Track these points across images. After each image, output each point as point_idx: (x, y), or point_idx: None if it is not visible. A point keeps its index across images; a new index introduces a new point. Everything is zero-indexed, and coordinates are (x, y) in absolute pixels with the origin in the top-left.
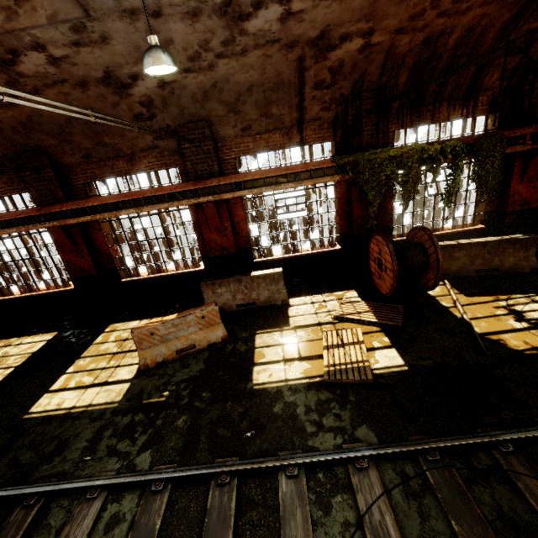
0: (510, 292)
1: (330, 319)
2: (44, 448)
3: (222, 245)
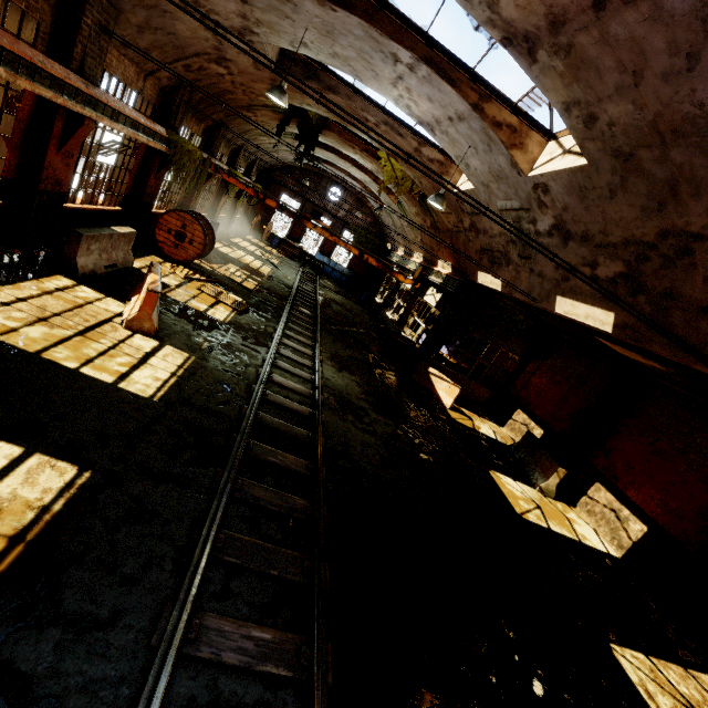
0: (217, 262)
1: (184, 280)
2: (218, 390)
3: (60, 176)
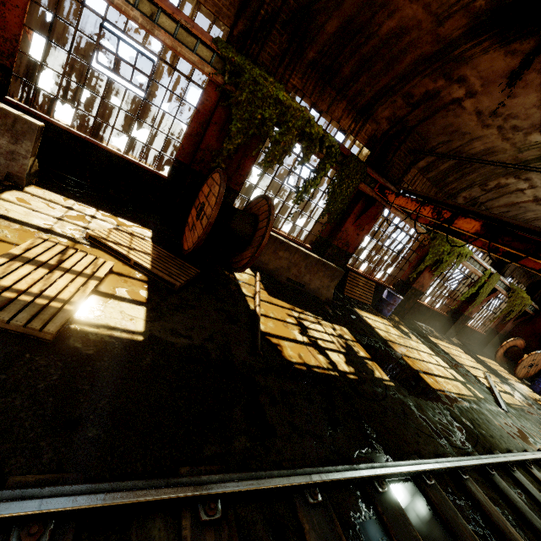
0: (305, 308)
1: (77, 236)
2: None
3: None
